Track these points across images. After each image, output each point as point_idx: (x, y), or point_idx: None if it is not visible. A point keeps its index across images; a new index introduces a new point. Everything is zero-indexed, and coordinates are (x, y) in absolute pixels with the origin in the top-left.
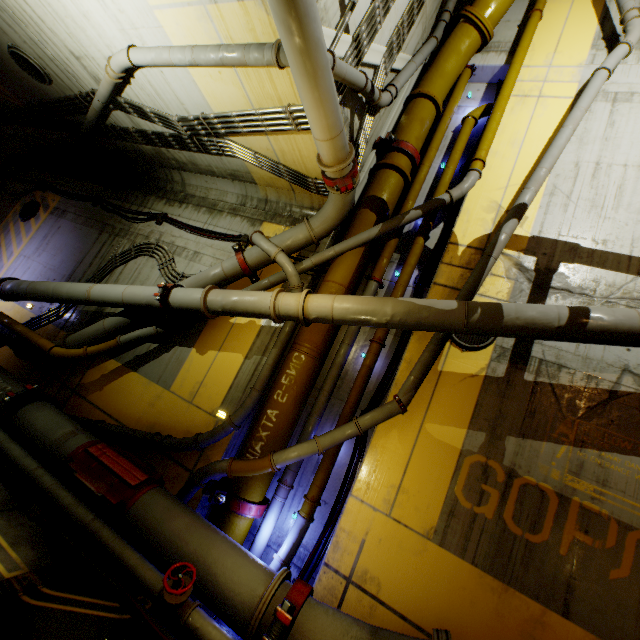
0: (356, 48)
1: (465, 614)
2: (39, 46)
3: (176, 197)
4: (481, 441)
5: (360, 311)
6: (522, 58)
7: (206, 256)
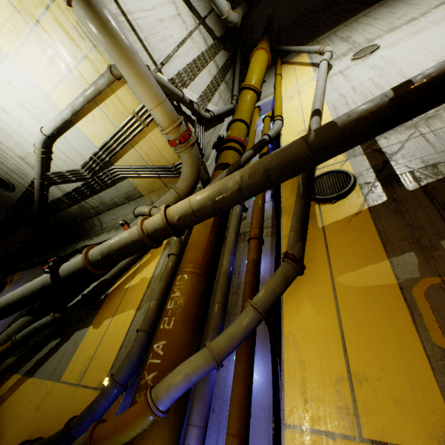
0: (172, 84)
1: None
2: (4, 164)
3: (96, 234)
4: (415, 262)
5: (213, 190)
6: (279, 86)
7: None
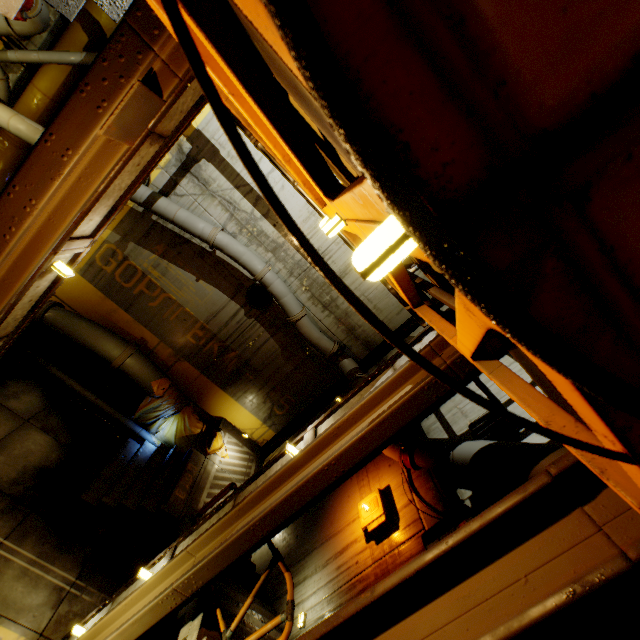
0: None
1: (86, 302)
2: None
3: None
4: (117, 240)
5: (29, 138)
6: None
7: None
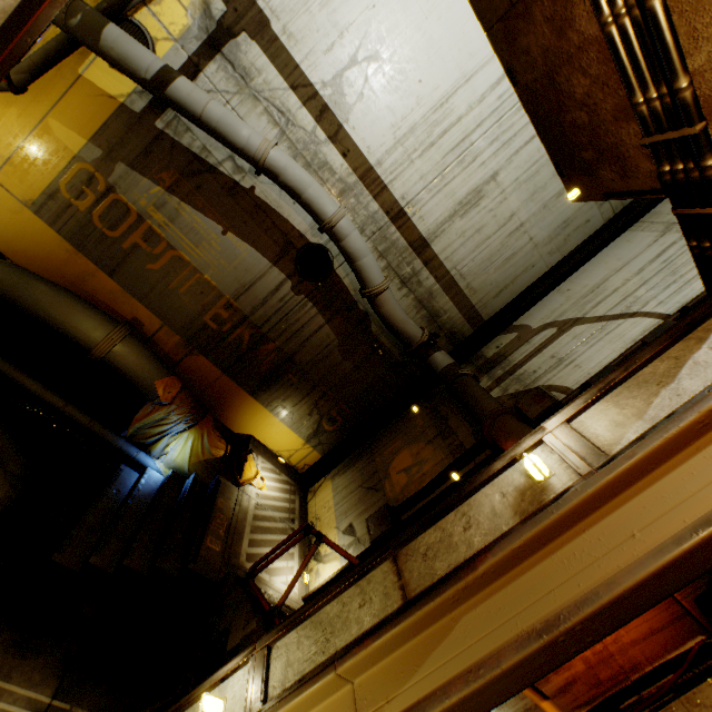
0: None
1: (42, 258)
2: None
3: None
4: (97, 157)
5: None
6: None
7: None
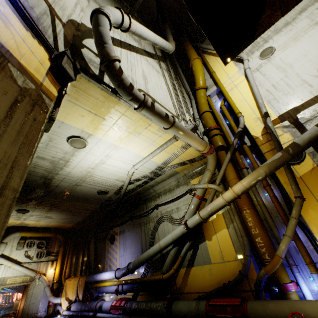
0: (185, 121)
1: None
2: (106, 185)
3: (155, 197)
4: None
5: (253, 179)
6: (221, 84)
7: (181, 206)
